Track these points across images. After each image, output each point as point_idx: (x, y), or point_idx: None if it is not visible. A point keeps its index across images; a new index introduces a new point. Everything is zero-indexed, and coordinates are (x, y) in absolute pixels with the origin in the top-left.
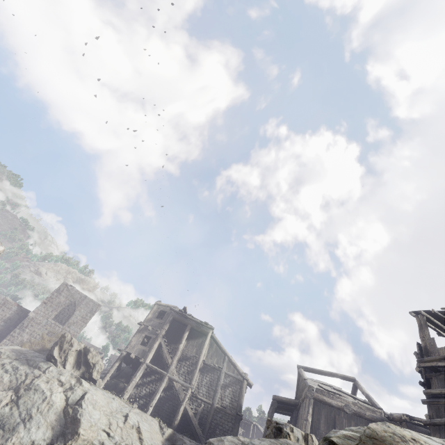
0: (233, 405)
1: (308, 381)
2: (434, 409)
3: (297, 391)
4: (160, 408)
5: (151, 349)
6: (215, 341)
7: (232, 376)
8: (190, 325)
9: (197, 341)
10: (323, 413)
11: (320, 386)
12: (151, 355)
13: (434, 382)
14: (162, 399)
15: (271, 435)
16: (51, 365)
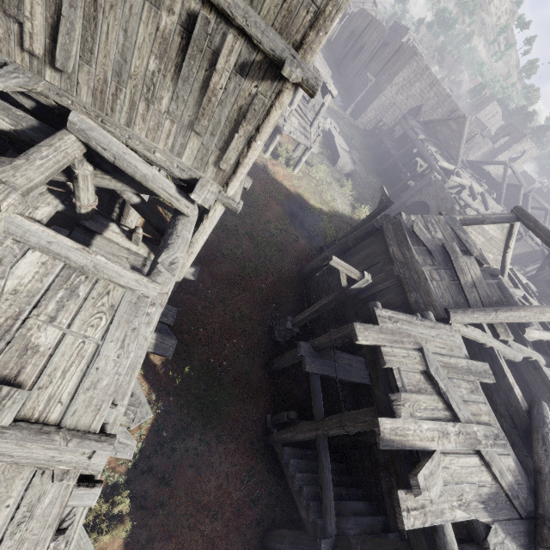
0: None
1: None
2: None
3: None
4: None
5: None
6: None
7: None
8: None
9: None
10: None
11: None
12: None
13: None
14: None
15: None
16: None
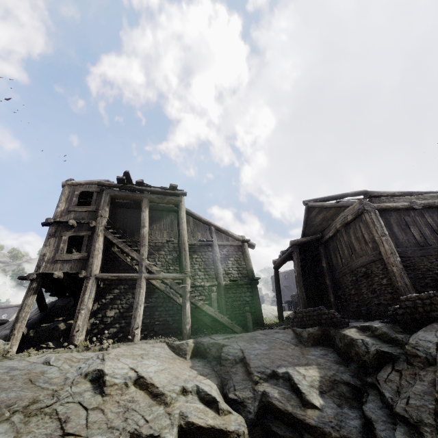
0: (242, 274)
1: (344, 202)
2: None
3: (306, 229)
4: (148, 323)
5: (94, 252)
6: (190, 213)
7: (228, 245)
8: (146, 199)
9: (164, 222)
10: (393, 221)
11: (372, 197)
12: (97, 261)
13: None
14: (146, 311)
15: None
16: None
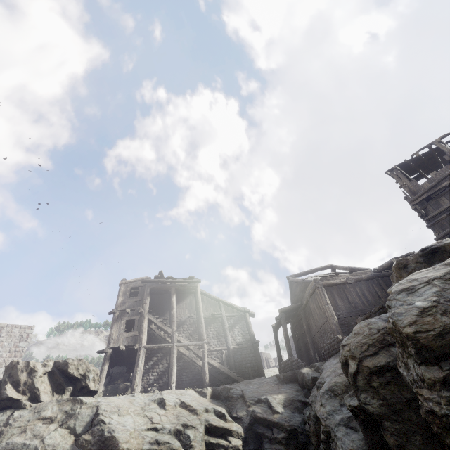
0: (246, 339)
1: (308, 279)
2: (438, 226)
3: (292, 298)
4: (178, 382)
5: (142, 330)
6: (204, 293)
7: (234, 316)
8: (173, 288)
9: (186, 302)
10: (335, 293)
11: (322, 276)
12: (145, 336)
13: (429, 209)
14: (176, 373)
15: (420, 266)
16: (13, 411)
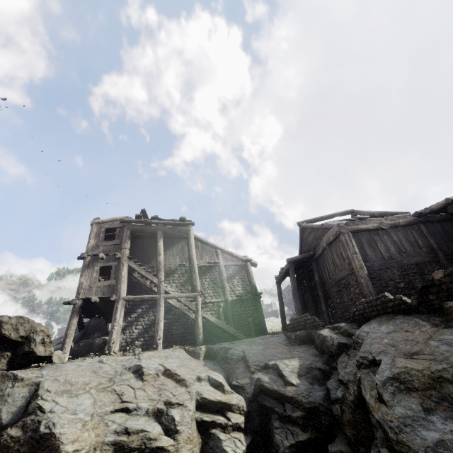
0: (247, 290)
1: (327, 224)
2: None
3: (302, 247)
4: (167, 336)
5: (121, 279)
6: (198, 239)
7: (233, 265)
8: (160, 231)
9: (176, 249)
10: (364, 240)
11: (348, 220)
12: (124, 286)
13: None
14: (165, 326)
15: None
16: None
